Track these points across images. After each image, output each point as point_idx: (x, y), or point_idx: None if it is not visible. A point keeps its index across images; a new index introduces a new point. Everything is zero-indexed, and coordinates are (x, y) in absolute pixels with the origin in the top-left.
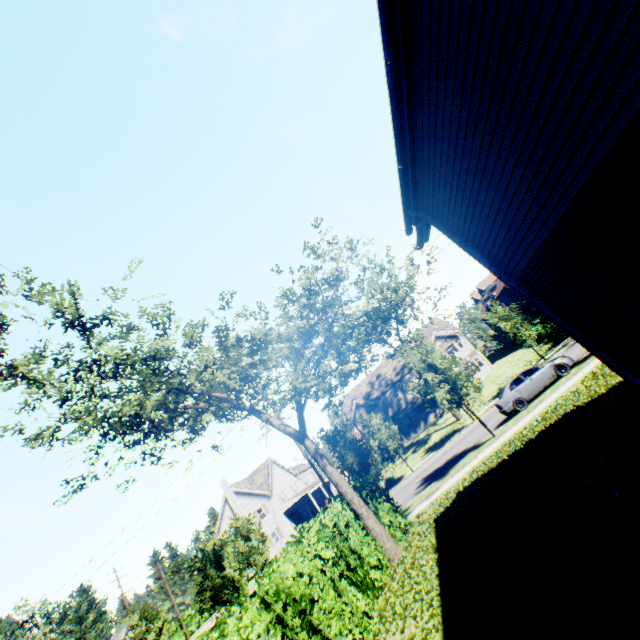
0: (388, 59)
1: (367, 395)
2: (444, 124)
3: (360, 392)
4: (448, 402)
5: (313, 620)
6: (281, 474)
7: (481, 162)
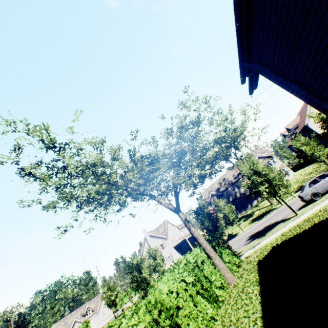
0: None
1: (217, 189)
2: None
3: (213, 188)
4: (266, 194)
5: (178, 321)
6: (172, 228)
7: None
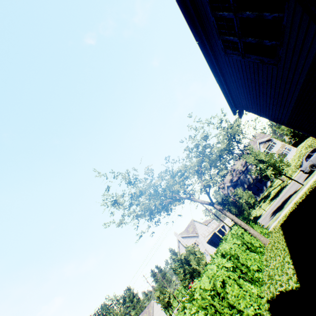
0: (216, 79)
1: (231, 180)
2: (240, 87)
3: (227, 180)
4: (274, 175)
5: (240, 260)
6: (199, 226)
7: (257, 95)
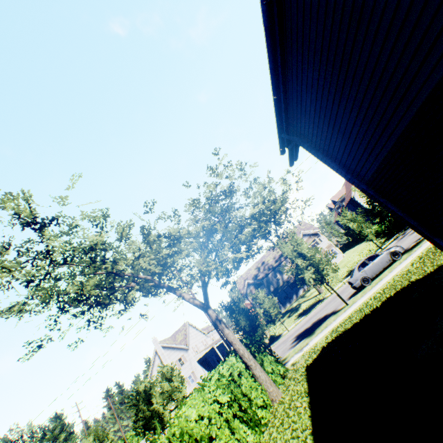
0: None
1: (255, 276)
2: (309, 56)
3: (250, 274)
4: (313, 280)
5: None
6: (195, 333)
7: (339, 85)
